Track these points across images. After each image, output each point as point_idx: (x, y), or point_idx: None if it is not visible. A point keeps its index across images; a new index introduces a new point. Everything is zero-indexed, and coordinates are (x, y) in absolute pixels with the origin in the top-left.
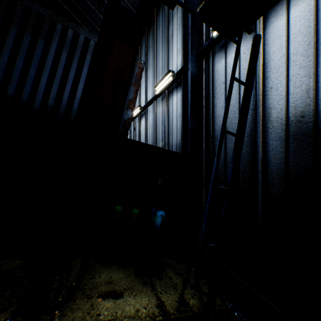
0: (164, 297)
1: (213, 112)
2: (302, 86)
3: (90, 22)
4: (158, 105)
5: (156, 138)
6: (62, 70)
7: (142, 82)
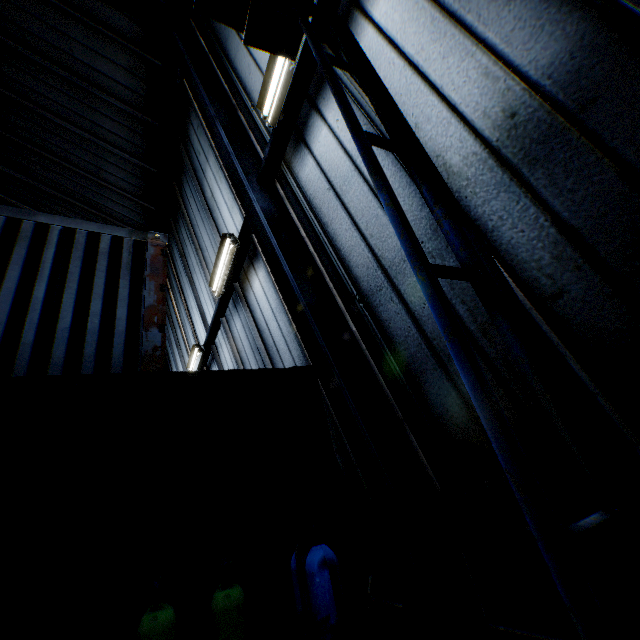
0: None
1: (338, 250)
2: (469, 76)
3: None
4: (232, 321)
5: None
6: None
7: (191, 304)
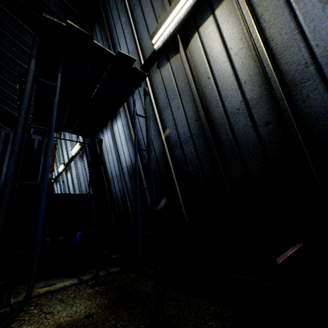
0: (84, 277)
1: (106, 165)
2: (127, 153)
3: (2, 98)
4: (78, 161)
5: (81, 186)
6: None
7: (63, 143)
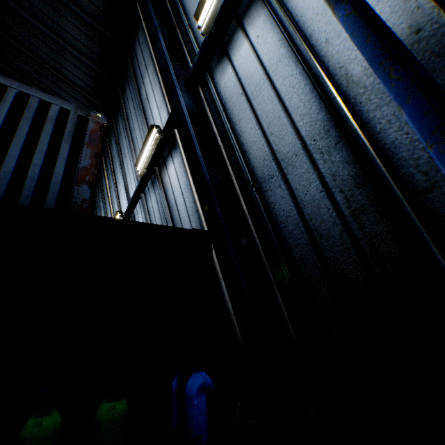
0: None
1: (241, 144)
2: None
3: None
4: (149, 196)
5: None
6: None
7: (119, 182)
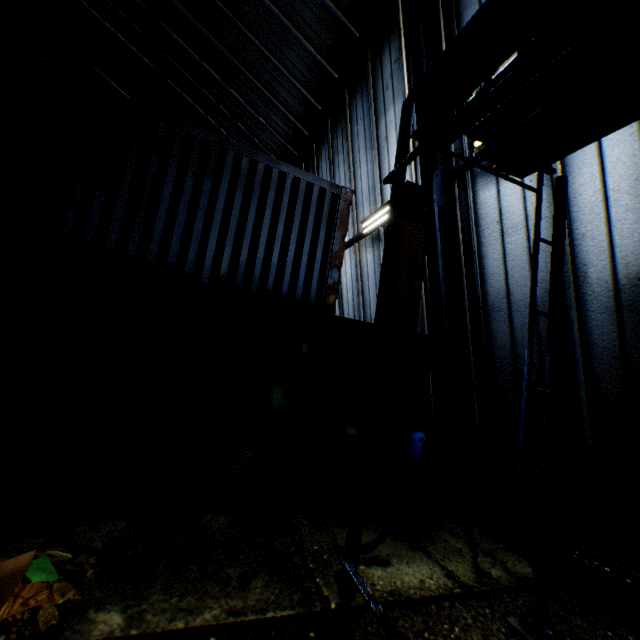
0: (451, 565)
1: (482, 267)
2: (632, 236)
3: (222, 112)
4: (365, 250)
5: (364, 308)
6: (237, 220)
7: None
